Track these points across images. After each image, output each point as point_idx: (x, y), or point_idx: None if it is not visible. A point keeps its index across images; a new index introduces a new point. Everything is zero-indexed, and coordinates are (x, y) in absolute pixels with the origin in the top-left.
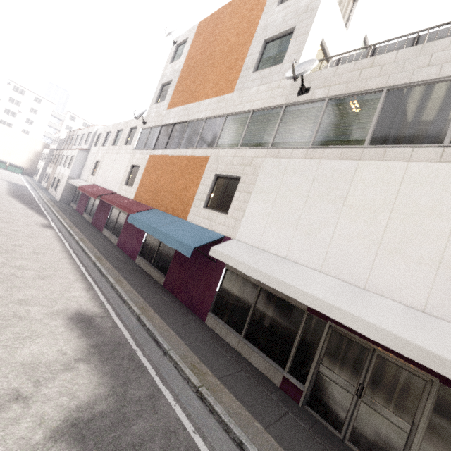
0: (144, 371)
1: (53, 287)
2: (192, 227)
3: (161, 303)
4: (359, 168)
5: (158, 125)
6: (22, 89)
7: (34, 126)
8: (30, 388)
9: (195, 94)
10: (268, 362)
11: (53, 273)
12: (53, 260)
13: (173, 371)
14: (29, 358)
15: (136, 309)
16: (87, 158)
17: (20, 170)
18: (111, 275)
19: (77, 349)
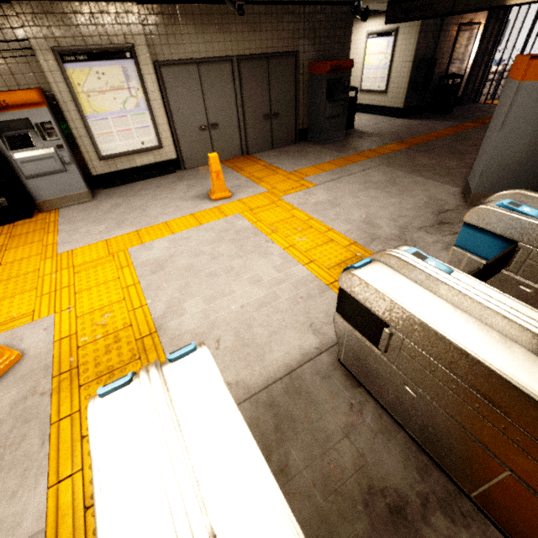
0: None
1: None
2: None
3: None
4: None
5: None
6: None
7: None
8: None
9: None
10: None
11: None
12: None
13: None
14: None
15: None
16: None
17: None
18: None
19: None
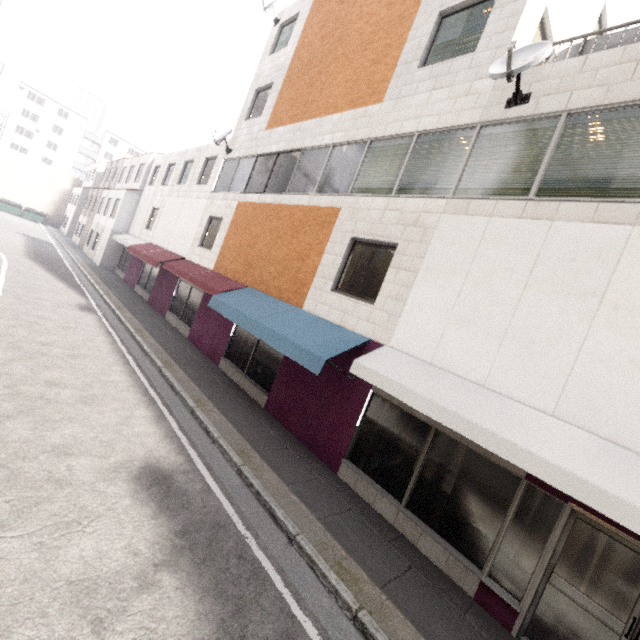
0: (266, 580)
1: (105, 419)
2: (313, 321)
3: (268, 441)
4: (633, 240)
5: (251, 154)
6: (41, 96)
7: (58, 153)
8: (87, 637)
9: (314, 105)
10: (452, 555)
11: (103, 391)
12: (101, 368)
13: (308, 575)
14: (80, 567)
15: (234, 455)
16: (139, 204)
17: (41, 218)
18: (188, 393)
19: (155, 541)
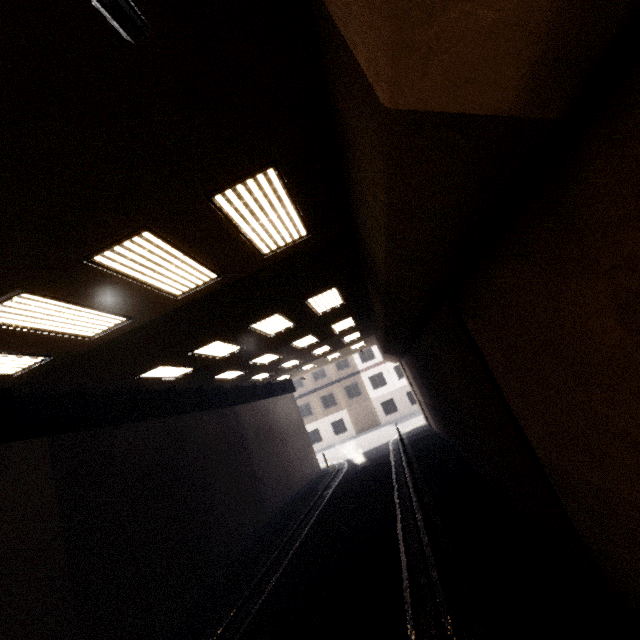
0: None
1: None
2: None
3: None
4: None
5: None
6: None
7: None
8: None
9: None
10: None
11: None
12: None
13: None
14: None
15: None
16: None
17: None
18: None
19: None
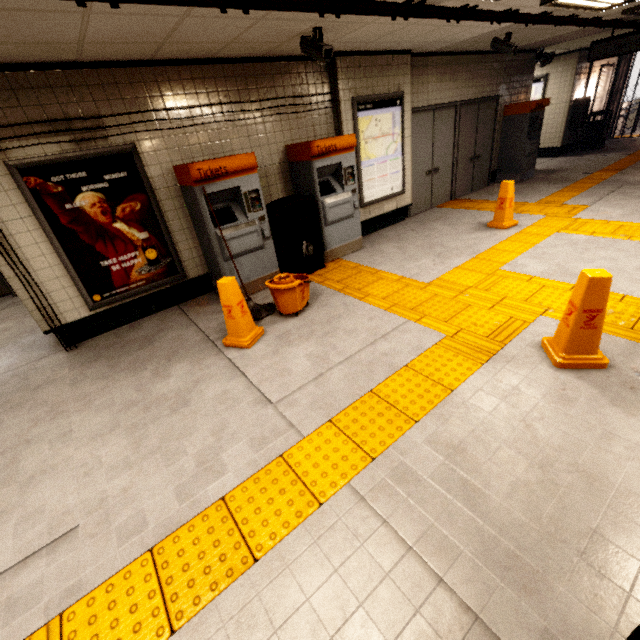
0: None
1: None
2: None
3: None
4: None
5: None
6: None
7: None
8: None
9: None
10: None
11: None
12: None
13: None
14: None
15: None
16: None
17: None
18: None
19: None
